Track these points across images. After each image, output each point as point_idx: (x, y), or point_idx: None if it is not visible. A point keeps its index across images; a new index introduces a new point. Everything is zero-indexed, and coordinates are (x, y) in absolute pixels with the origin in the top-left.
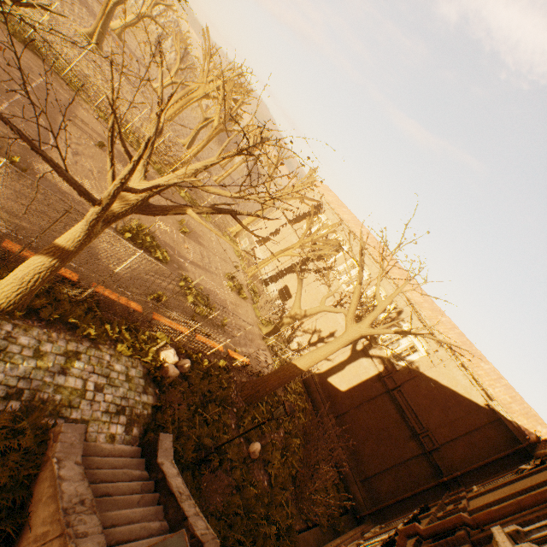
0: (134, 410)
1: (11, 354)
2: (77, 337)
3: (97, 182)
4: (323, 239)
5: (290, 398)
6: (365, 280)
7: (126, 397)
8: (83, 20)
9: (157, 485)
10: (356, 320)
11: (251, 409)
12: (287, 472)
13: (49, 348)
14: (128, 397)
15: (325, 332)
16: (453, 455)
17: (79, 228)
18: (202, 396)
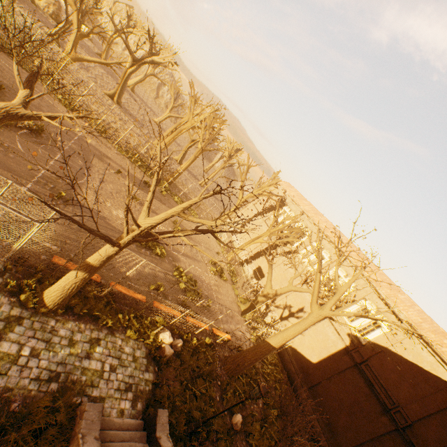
0: (138, 387)
1: (53, 344)
2: (98, 326)
3: (115, 200)
4: (288, 228)
5: (266, 369)
6: (326, 261)
7: (132, 376)
8: (109, 84)
9: None
10: (321, 298)
11: (233, 382)
12: (266, 443)
13: (79, 337)
14: (134, 375)
15: (294, 307)
16: (427, 433)
17: (103, 253)
18: (192, 371)
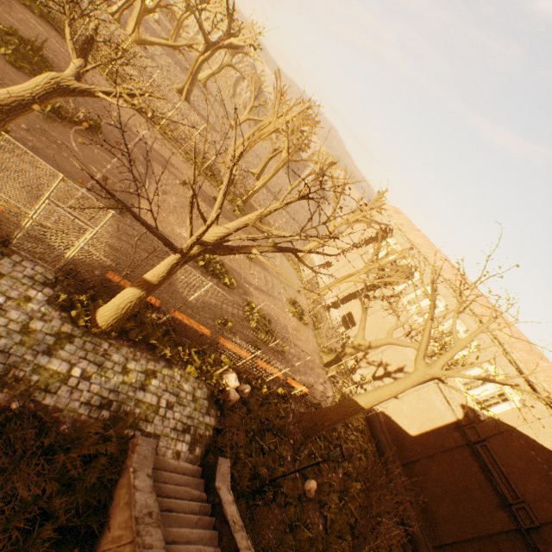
0: (198, 430)
1: (106, 369)
2: (155, 356)
3: (179, 216)
4: (391, 265)
5: (350, 436)
6: (440, 311)
7: (191, 417)
8: (177, 77)
9: (214, 508)
10: (429, 356)
11: (308, 443)
12: (345, 519)
13: (133, 365)
14: (193, 417)
15: (392, 365)
16: None
17: (162, 266)
18: (260, 423)
